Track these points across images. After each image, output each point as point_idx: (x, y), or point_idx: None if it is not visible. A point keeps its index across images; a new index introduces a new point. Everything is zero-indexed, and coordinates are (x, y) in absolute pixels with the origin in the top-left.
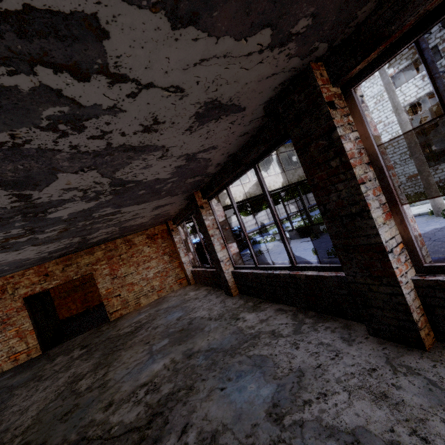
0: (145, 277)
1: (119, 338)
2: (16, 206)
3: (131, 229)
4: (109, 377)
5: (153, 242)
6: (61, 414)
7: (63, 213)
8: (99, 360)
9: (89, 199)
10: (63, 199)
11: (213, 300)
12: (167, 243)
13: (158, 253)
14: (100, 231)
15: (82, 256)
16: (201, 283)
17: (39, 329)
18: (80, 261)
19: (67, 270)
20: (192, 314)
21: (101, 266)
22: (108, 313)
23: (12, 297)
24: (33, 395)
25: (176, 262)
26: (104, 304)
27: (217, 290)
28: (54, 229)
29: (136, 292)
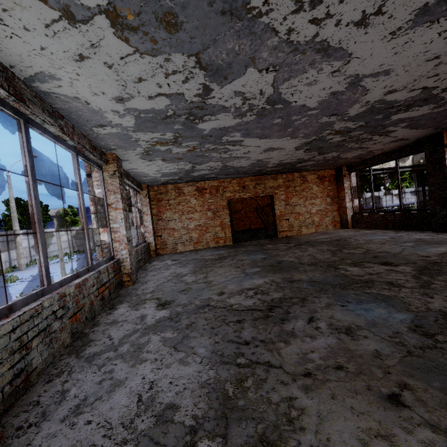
0: (309, 211)
1: (327, 242)
2: (429, 95)
3: (324, 164)
4: (381, 251)
5: (321, 183)
6: (369, 257)
7: (399, 117)
8: (334, 246)
9: (439, 105)
10: (444, 98)
11: (420, 233)
12: (332, 187)
13: (323, 194)
14: (330, 153)
15: (268, 179)
16: (369, 227)
17: (230, 227)
18: (266, 183)
19: (257, 187)
20: (409, 237)
21: (280, 192)
22: (278, 230)
23: (221, 197)
24: (298, 253)
25: (335, 206)
26: (276, 223)
27: (409, 231)
28: (353, 134)
29: (300, 221)
